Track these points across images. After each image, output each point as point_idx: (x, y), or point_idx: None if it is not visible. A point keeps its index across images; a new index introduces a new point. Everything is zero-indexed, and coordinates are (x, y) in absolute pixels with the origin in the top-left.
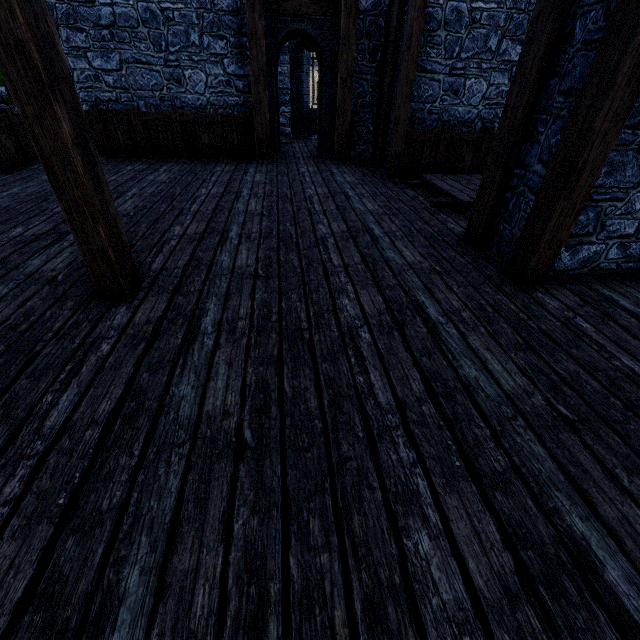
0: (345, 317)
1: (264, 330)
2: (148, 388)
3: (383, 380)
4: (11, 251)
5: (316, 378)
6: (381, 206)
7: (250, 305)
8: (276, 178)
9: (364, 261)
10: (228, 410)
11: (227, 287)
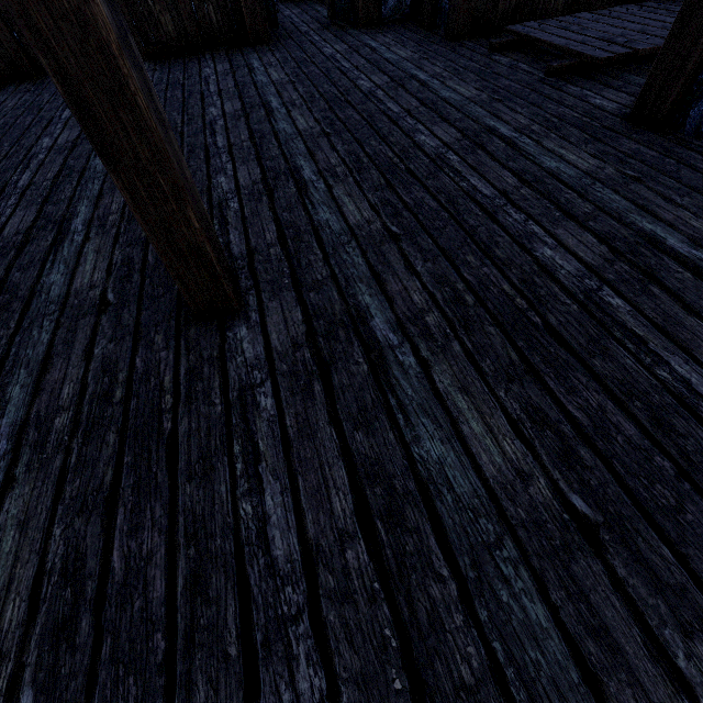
0: (566, 278)
1: (471, 323)
2: (379, 458)
3: (695, 369)
4: (4, 267)
5: (599, 386)
6: (479, 89)
7: (419, 286)
8: (300, 71)
9: (521, 181)
10: (520, 468)
11: (364, 263)
